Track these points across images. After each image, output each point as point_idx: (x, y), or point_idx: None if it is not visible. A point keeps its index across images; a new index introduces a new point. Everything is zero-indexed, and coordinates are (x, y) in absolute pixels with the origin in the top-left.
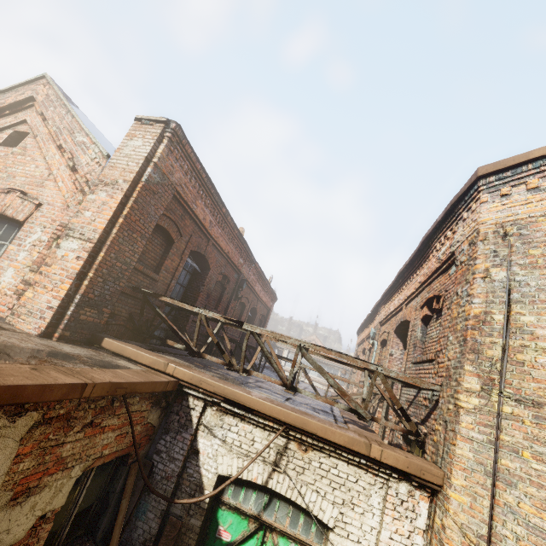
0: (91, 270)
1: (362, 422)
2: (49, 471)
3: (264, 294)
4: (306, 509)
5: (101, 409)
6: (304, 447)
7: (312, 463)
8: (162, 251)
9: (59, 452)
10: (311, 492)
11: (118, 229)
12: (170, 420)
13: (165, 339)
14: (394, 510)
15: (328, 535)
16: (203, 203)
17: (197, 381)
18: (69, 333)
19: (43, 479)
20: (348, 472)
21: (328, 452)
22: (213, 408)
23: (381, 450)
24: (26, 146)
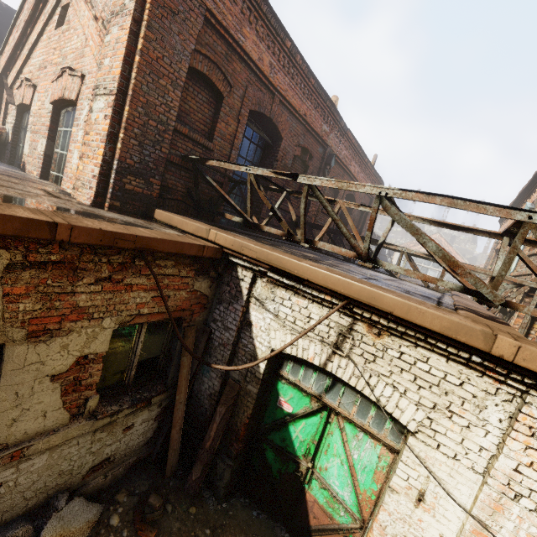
0: (121, 129)
1: (487, 314)
2: (69, 317)
3: (363, 177)
4: (376, 403)
5: (122, 266)
6: (377, 330)
7: (388, 352)
8: (212, 111)
9: (72, 301)
10: (384, 385)
11: (136, 72)
12: (222, 290)
13: (223, 214)
14: (531, 436)
15: (407, 437)
16: (254, 32)
17: (238, 247)
18: (119, 204)
19: (64, 324)
20: (447, 370)
21: (413, 340)
22: (263, 279)
23: (518, 347)
24: (69, 18)
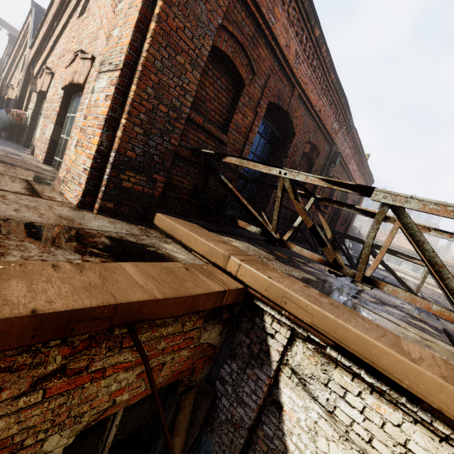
0: (123, 113)
1: None
2: None
3: (358, 176)
4: None
5: (90, 339)
6: None
7: None
8: (229, 101)
9: None
10: None
11: (149, 43)
12: (236, 340)
13: (234, 219)
14: None
15: None
16: (285, 15)
17: (277, 296)
18: (112, 205)
19: None
20: None
21: None
22: (308, 344)
23: None
24: (89, 6)
